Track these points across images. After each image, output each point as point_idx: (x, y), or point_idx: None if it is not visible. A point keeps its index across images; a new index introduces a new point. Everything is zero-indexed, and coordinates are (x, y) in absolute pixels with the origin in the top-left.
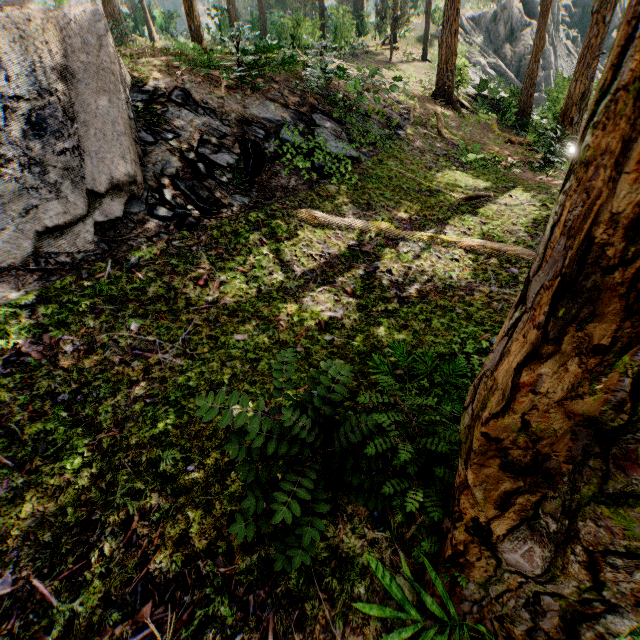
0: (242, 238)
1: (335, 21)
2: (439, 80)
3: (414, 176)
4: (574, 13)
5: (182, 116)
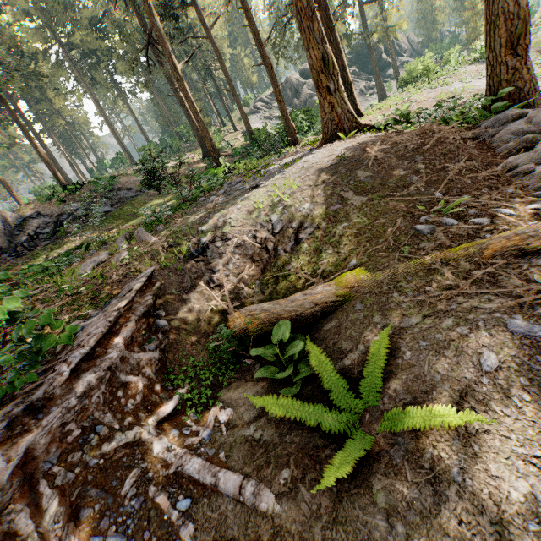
0: (39, 254)
1: (181, 133)
2: (202, 151)
3: (132, 210)
4: (350, 57)
5: (34, 221)
